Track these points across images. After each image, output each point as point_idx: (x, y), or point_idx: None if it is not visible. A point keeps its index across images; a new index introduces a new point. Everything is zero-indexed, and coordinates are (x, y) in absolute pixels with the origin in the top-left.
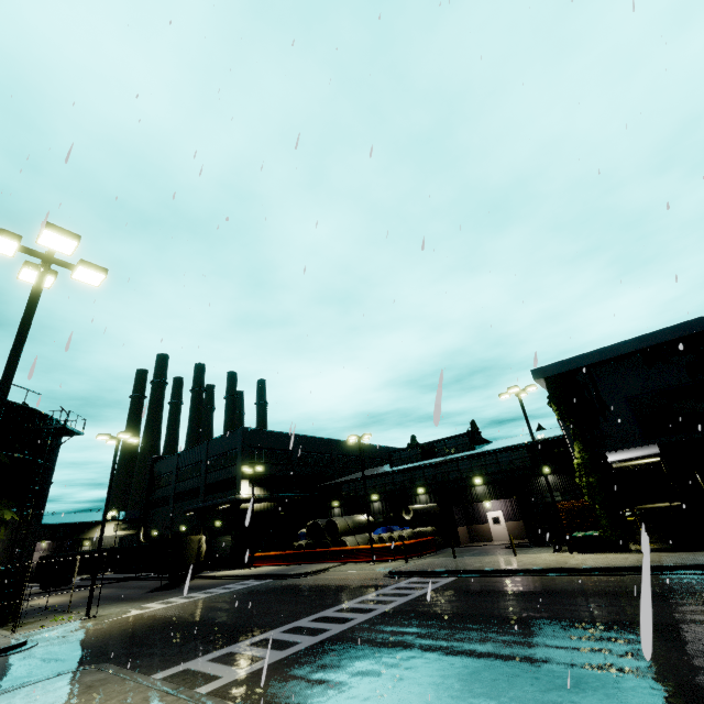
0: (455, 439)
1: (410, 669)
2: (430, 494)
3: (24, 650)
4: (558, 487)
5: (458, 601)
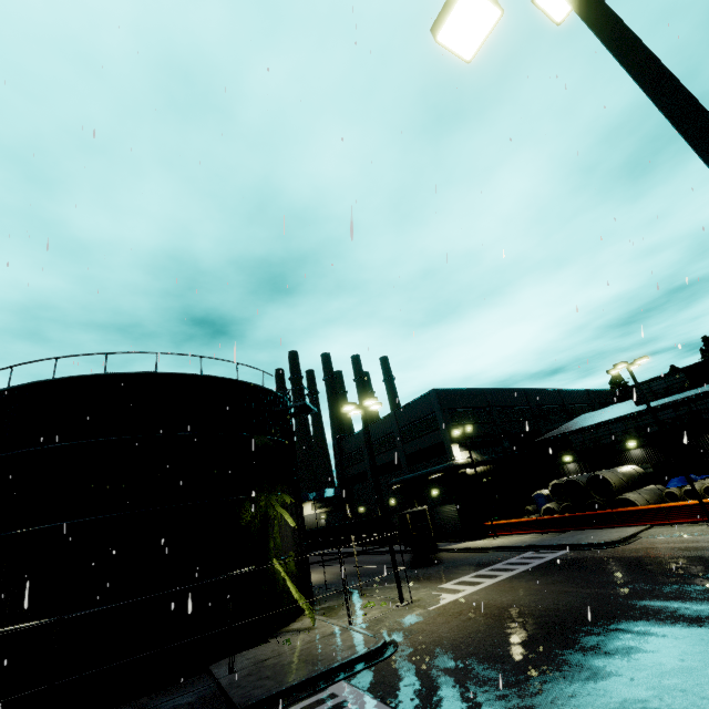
0: None
1: None
2: None
3: (394, 652)
4: None
5: None
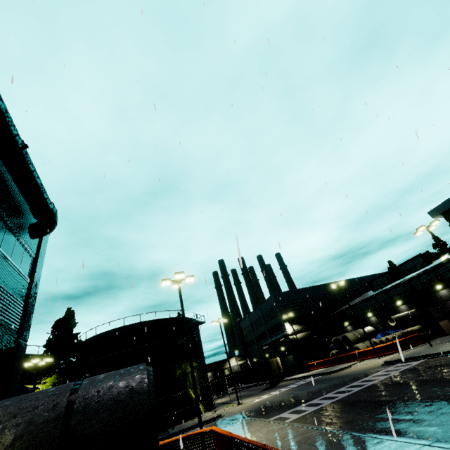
0: (411, 261)
1: (366, 407)
2: (407, 304)
3: (222, 418)
4: None
5: (413, 374)
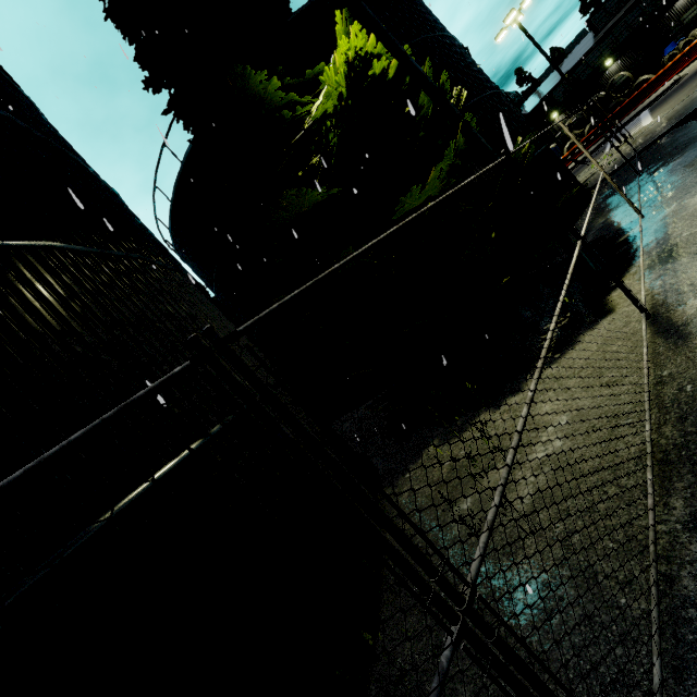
0: None
1: None
2: None
3: None
4: None
5: None
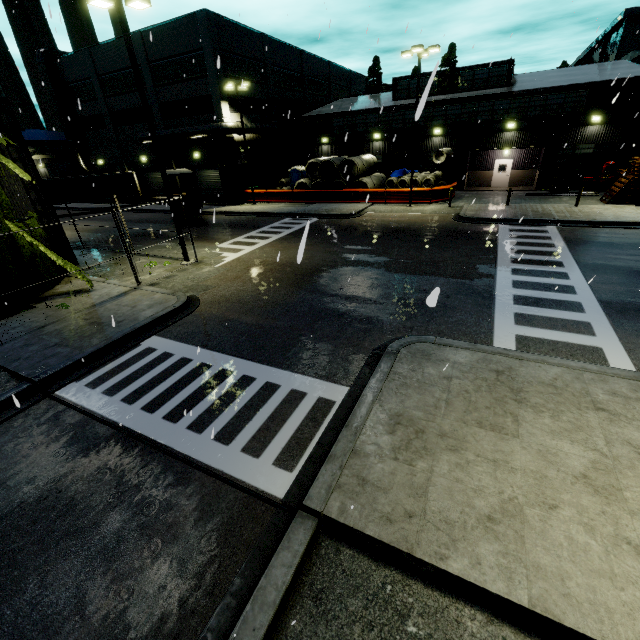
0: (490, 68)
1: None
2: (447, 137)
3: (198, 306)
4: (597, 140)
5: (635, 255)
